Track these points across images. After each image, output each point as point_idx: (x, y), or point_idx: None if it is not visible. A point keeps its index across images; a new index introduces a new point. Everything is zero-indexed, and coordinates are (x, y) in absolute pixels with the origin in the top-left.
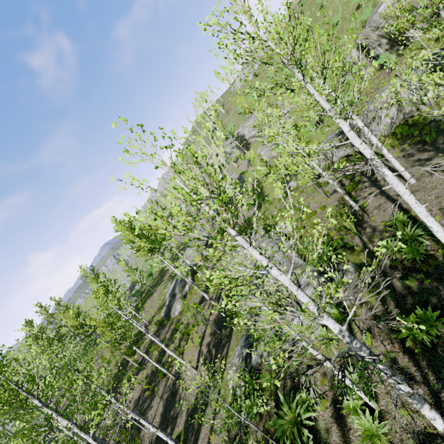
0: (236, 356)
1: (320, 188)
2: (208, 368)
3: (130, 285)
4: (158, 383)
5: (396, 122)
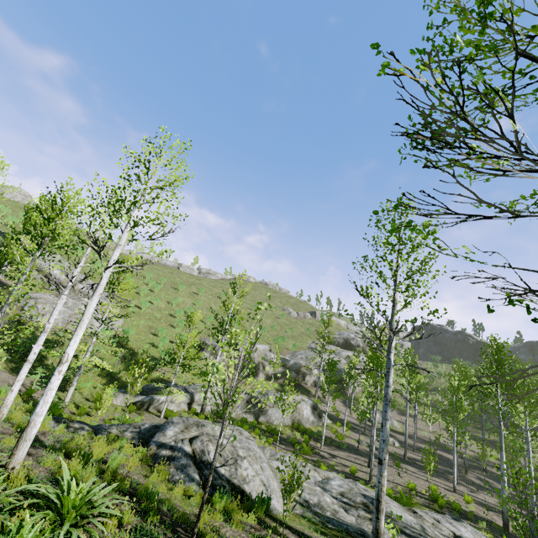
0: None
1: None
2: None
3: None
4: None
5: (290, 421)
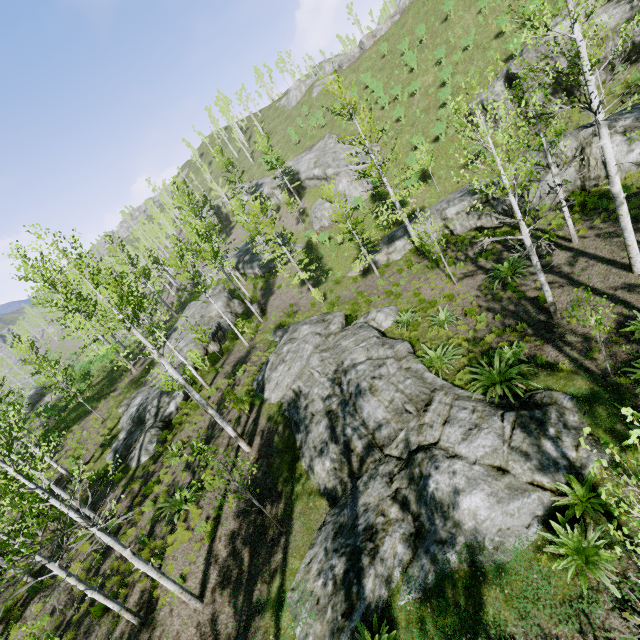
0: (314, 573)
1: (438, 268)
2: (233, 596)
3: (32, 392)
4: (87, 631)
5: (570, 190)
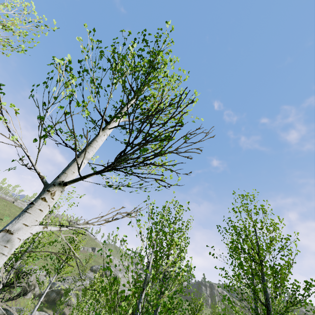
0: None
1: None
2: None
3: None
4: None
5: None
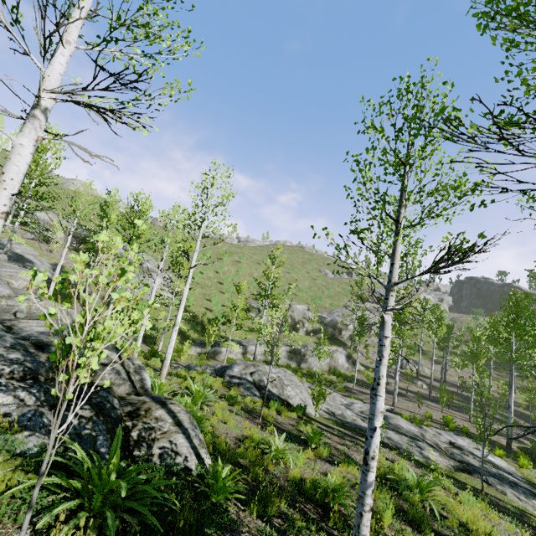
0: (528, 500)
1: None
2: None
3: None
4: None
5: (327, 367)
